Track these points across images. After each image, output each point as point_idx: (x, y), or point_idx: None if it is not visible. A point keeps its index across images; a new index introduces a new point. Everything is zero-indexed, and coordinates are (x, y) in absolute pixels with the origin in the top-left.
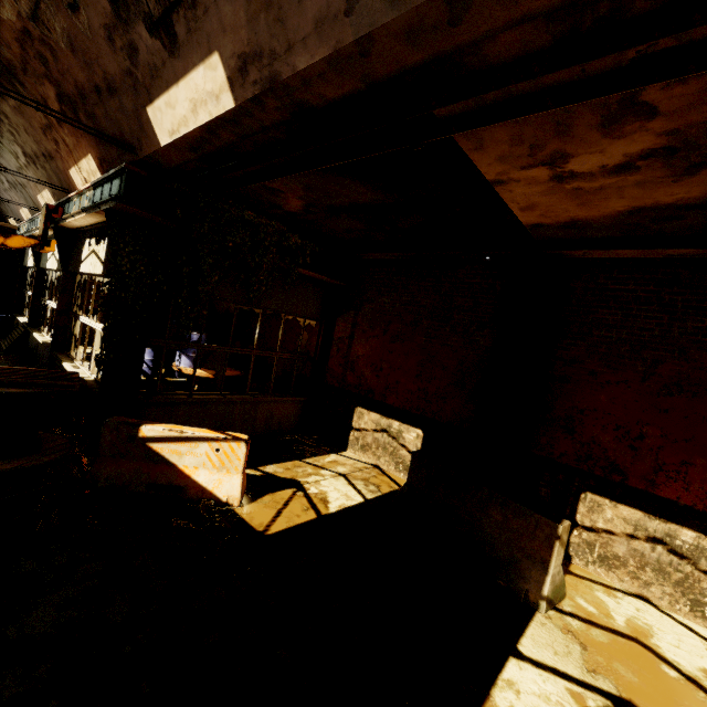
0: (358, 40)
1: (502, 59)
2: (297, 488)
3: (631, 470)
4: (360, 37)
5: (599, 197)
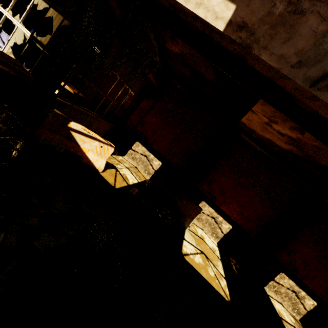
0: (286, 75)
1: (299, 104)
2: (116, 169)
3: (218, 200)
4: (288, 76)
5: (267, 132)
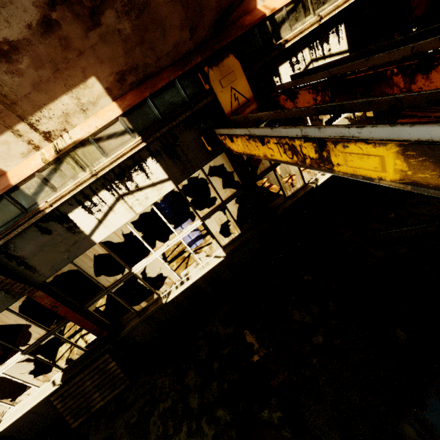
0: None
1: None
2: None
3: None
4: None
5: None
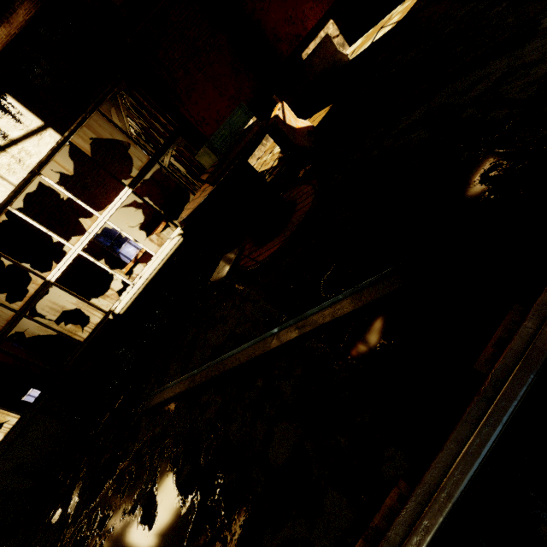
0: None
1: None
2: None
3: (300, 31)
4: None
5: None
